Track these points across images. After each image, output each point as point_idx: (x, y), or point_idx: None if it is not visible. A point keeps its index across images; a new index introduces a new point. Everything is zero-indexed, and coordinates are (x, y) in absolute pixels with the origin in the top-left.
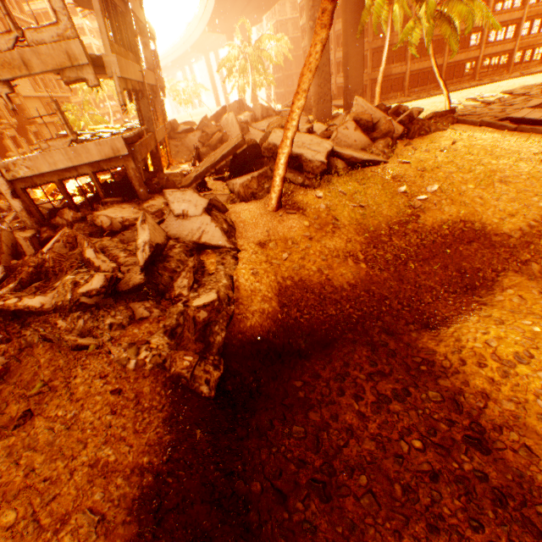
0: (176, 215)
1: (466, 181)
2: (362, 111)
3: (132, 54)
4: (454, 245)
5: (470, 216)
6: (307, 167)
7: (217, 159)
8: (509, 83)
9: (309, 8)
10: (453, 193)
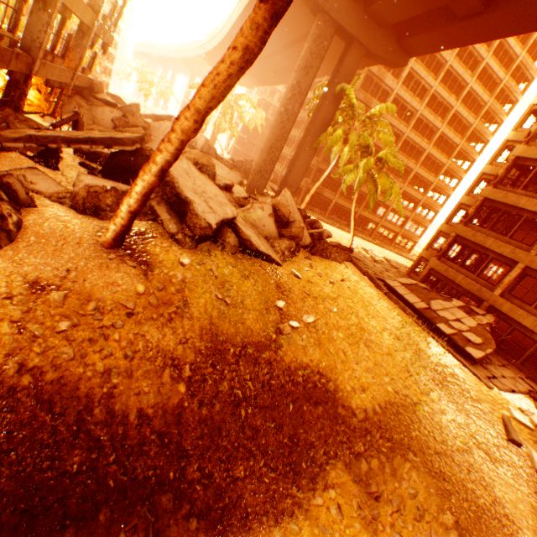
0: None
1: (339, 327)
2: (286, 204)
3: None
4: (301, 399)
5: (329, 370)
6: (191, 219)
7: (81, 136)
8: (390, 253)
9: (287, 98)
10: (324, 334)
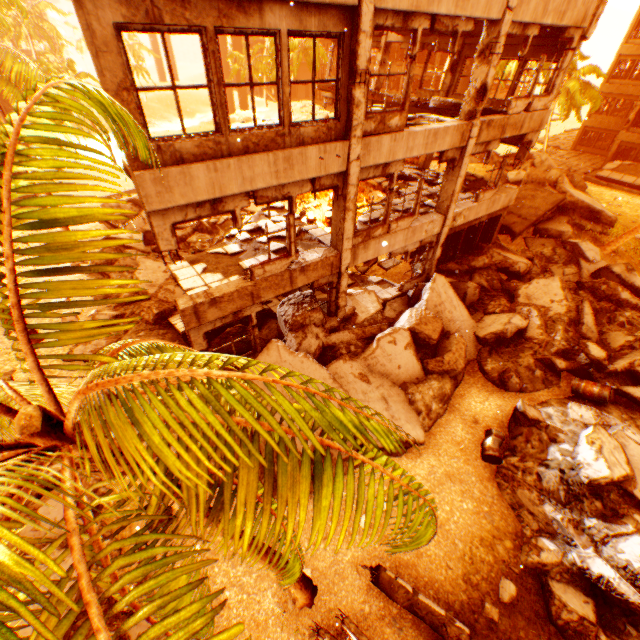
0: (590, 261)
1: None
2: (552, 165)
3: (457, 95)
4: None
5: None
6: (605, 220)
7: (543, 209)
8: None
9: None
10: None
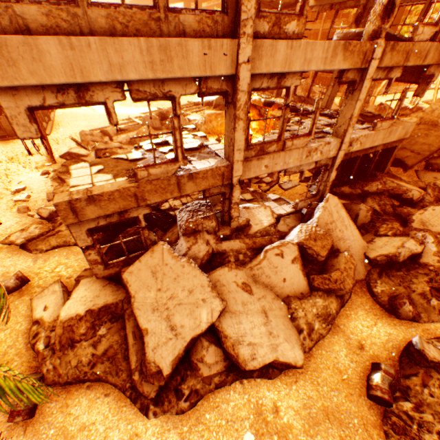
0: None
1: None
2: None
3: None
4: None
5: None
6: None
7: (437, 146)
8: None
9: None
10: None
